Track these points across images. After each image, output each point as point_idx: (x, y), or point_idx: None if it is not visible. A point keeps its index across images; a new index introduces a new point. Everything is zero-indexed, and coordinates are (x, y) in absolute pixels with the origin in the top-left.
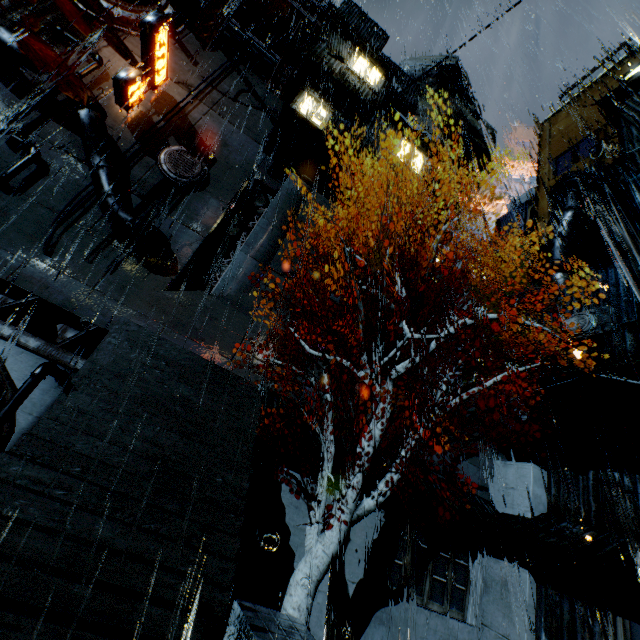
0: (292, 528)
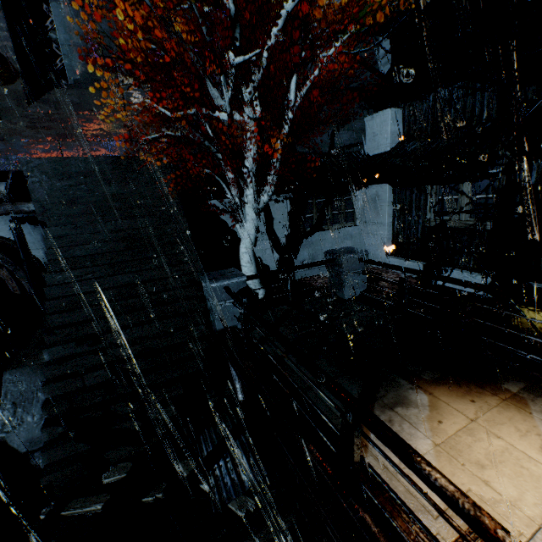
0: (236, 229)
